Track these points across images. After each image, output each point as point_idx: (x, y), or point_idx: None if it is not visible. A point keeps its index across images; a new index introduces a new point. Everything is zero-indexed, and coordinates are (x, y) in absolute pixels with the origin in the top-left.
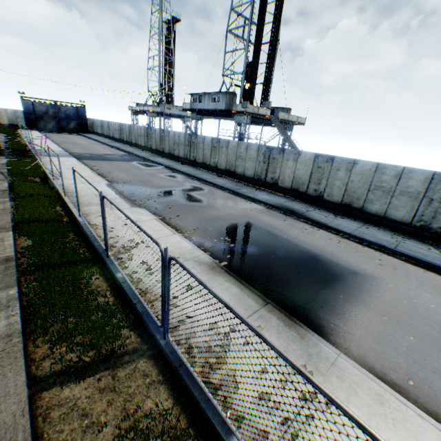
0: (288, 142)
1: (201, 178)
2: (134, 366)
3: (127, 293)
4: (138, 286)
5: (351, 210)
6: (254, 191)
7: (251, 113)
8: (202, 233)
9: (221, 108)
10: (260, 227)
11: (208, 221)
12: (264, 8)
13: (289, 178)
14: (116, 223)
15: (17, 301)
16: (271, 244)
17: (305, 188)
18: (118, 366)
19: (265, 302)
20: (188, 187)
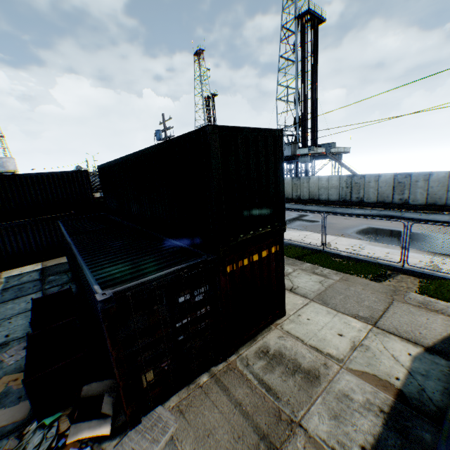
0: (346, 169)
1: (295, 208)
2: (399, 277)
3: (359, 259)
4: (359, 256)
5: (435, 208)
6: (346, 209)
7: (312, 153)
8: (350, 236)
9: (287, 155)
10: (380, 228)
11: (343, 230)
12: (305, 79)
13: (373, 195)
14: (296, 238)
15: (317, 266)
16: (399, 234)
17: (390, 199)
18: (392, 277)
19: (432, 253)
20: (295, 215)
